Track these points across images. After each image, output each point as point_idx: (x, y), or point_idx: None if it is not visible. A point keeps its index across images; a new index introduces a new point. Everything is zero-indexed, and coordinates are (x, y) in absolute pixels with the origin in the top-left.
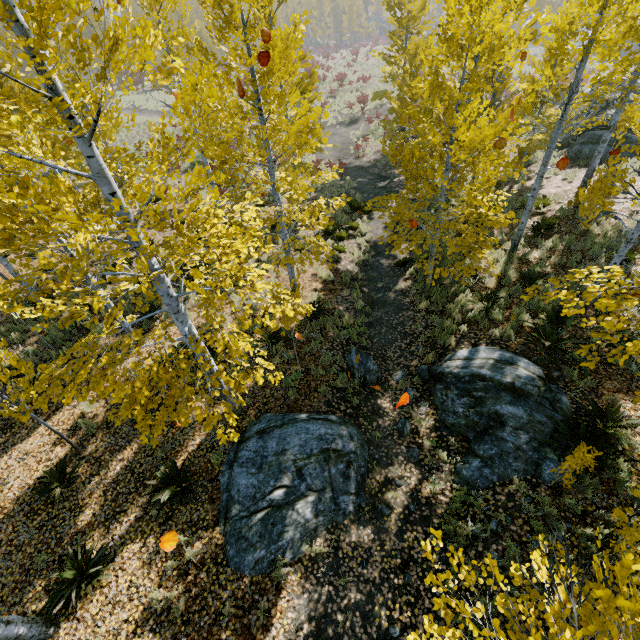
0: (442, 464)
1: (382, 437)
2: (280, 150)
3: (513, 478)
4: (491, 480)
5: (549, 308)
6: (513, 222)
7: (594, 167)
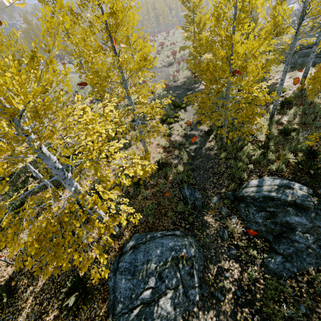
0: (254, 259)
1: (210, 242)
2: (129, 73)
3: (309, 269)
4: (292, 271)
5: (304, 149)
6: (276, 98)
7: (309, 67)
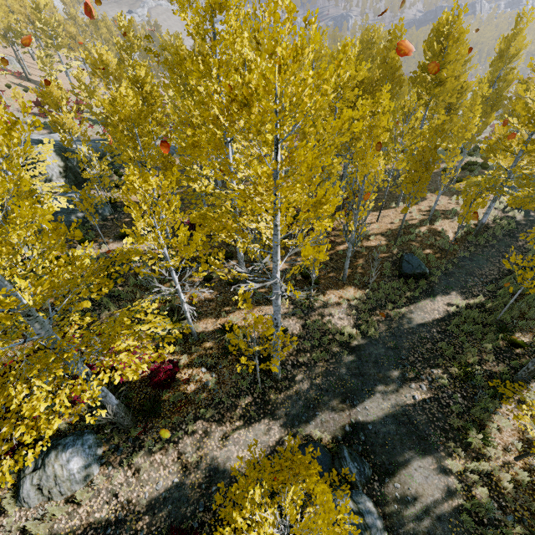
0: None
1: None
2: None
3: None
4: None
5: None
6: None
7: None
